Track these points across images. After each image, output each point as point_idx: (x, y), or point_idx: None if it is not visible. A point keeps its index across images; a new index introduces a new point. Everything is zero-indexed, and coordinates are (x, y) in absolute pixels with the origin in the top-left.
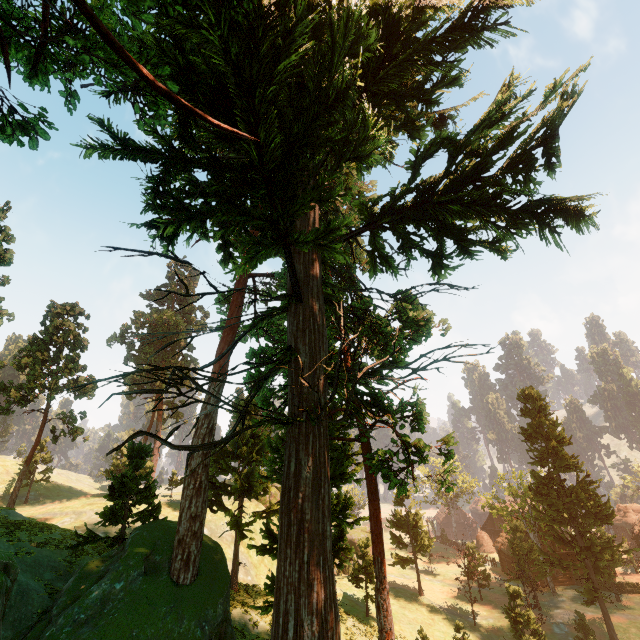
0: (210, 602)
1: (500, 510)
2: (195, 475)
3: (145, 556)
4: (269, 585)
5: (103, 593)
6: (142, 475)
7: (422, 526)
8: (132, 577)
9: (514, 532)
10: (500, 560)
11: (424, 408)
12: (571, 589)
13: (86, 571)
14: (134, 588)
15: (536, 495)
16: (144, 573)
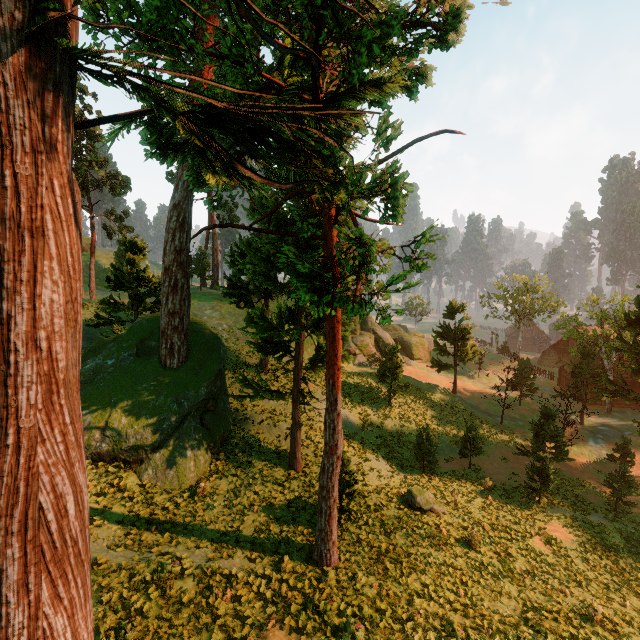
0: (193, 385)
1: (575, 334)
2: (169, 273)
3: (139, 341)
4: (242, 380)
5: (96, 366)
6: (138, 270)
7: (468, 340)
8: (123, 357)
9: (583, 357)
10: (559, 376)
11: (405, 175)
12: (632, 412)
13: (97, 346)
14: (123, 366)
15: (631, 325)
16: (136, 355)
